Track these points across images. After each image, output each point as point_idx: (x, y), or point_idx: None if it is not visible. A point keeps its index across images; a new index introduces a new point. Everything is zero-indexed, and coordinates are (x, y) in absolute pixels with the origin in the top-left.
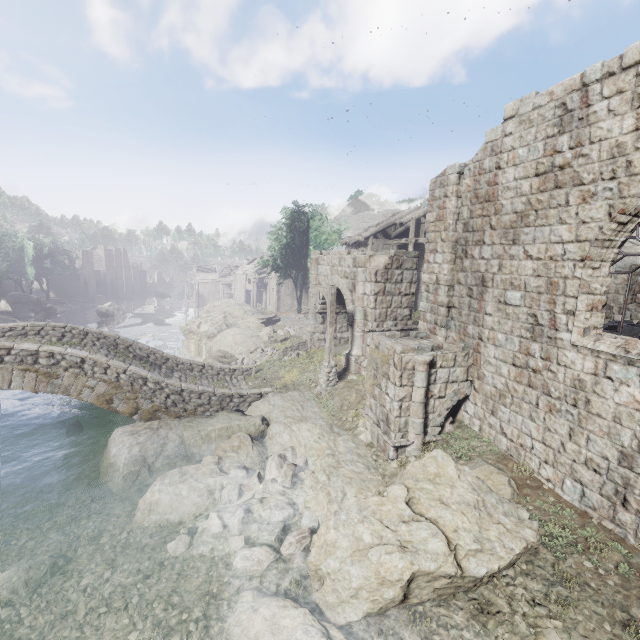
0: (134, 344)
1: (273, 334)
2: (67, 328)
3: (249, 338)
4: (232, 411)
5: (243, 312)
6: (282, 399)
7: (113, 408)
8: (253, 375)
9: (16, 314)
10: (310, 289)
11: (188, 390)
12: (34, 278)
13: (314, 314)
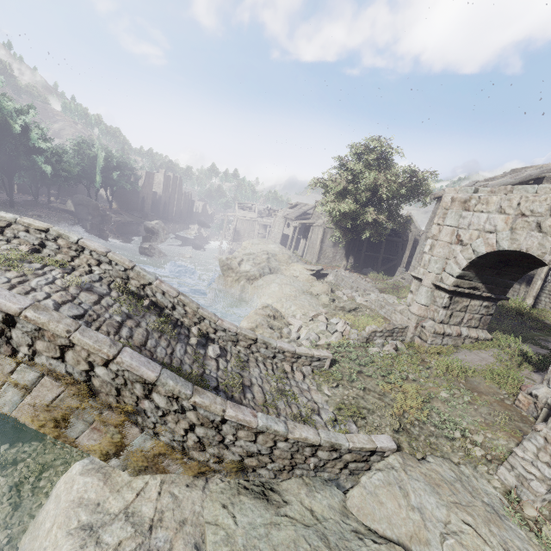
0: (155, 283)
1: (331, 295)
2: (50, 233)
3: (301, 293)
4: (316, 486)
5: (287, 257)
6: (435, 494)
7: (67, 437)
8: (327, 371)
9: (77, 215)
10: (427, 248)
11: (235, 422)
12: (100, 186)
13: (431, 289)
